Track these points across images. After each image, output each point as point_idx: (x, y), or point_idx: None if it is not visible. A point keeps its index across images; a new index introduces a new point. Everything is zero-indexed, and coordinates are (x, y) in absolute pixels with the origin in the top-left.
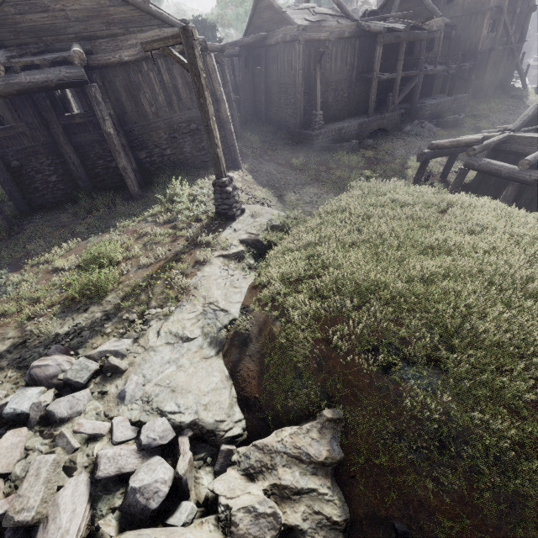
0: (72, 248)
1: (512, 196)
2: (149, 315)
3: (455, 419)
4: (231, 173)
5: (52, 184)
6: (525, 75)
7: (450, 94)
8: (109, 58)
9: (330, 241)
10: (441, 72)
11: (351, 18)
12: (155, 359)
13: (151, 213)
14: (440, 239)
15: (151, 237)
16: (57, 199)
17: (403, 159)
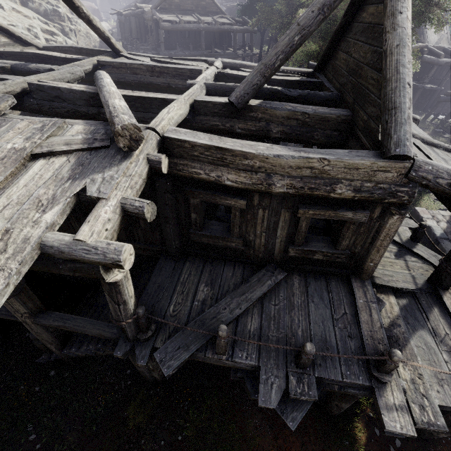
0: None
1: None
2: None
3: None
4: None
5: None
6: None
7: None
8: None
9: None
10: None
11: None
12: None
13: None
14: None
15: None
16: None
17: None
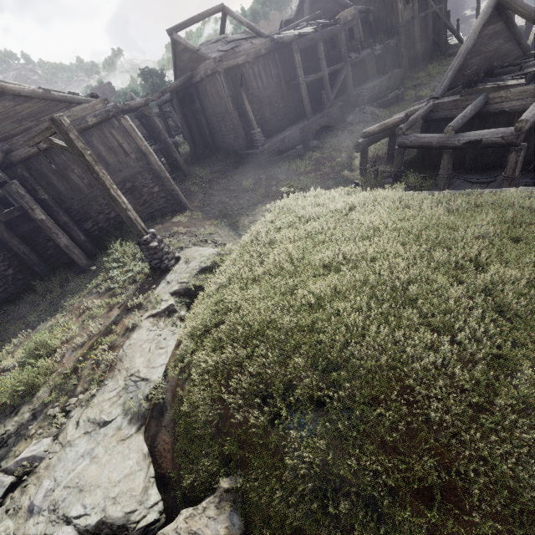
0: (22, 341)
1: (450, 164)
2: (71, 405)
3: (335, 469)
4: (177, 217)
5: (11, 277)
6: (458, 30)
7: (384, 73)
8: (29, 150)
9: (236, 280)
10: (368, 56)
11: (264, 36)
12: (70, 455)
13: (97, 283)
14: (331, 255)
15: (89, 312)
16: (20, 289)
17: (350, 150)
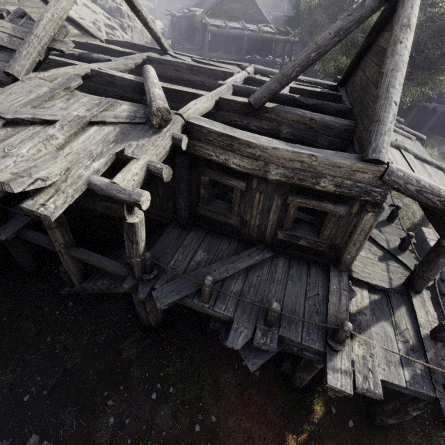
0: None
1: None
2: None
3: None
4: None
5: None
6: None
7: None
8: None
9: None
10: None
11: None
12: None
13: None
14: None
15: None
16: None
17: None
